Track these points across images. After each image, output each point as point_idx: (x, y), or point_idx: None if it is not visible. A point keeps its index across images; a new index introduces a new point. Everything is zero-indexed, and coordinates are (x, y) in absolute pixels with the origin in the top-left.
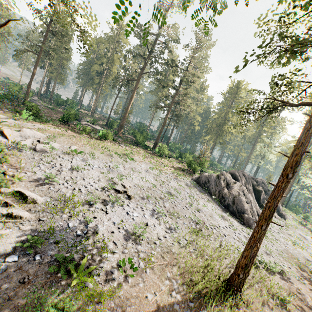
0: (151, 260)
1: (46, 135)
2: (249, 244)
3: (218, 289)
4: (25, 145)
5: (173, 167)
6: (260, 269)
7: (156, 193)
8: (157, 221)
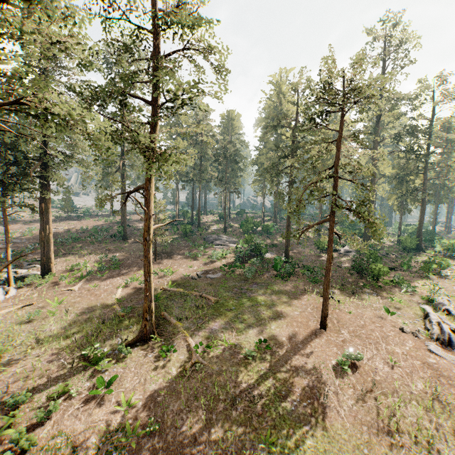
0: None
1: None
2: None
3: None
4: None
5: None
6: None
7: None
8: None
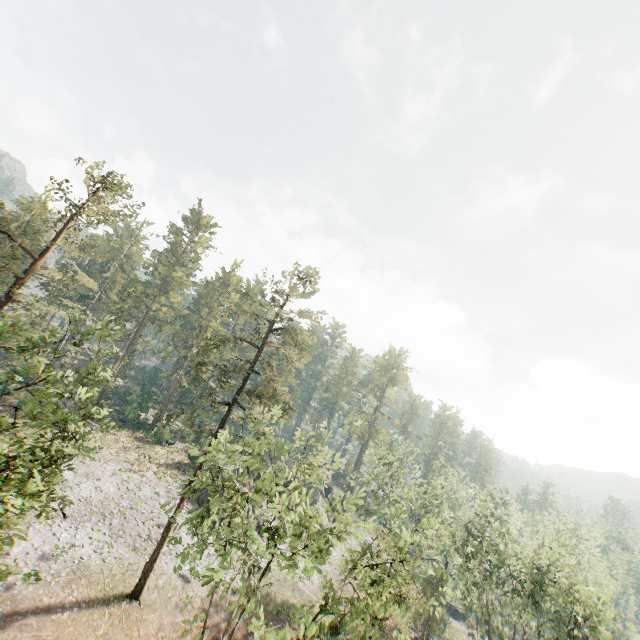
0: (61, 575)
1: None
2: (154, 550)
3: (120, 596)
4: None
5: (165, 464)
6: (190, 583)
7: (108, 508)
8: (90, 540)
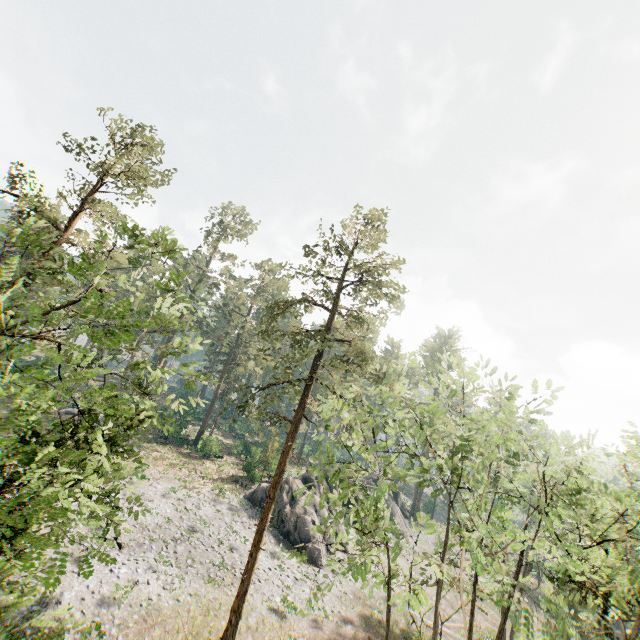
0: (128, 624)
1: None
2: (242, 578)
3: None
4: None
5: (219, 478)
6: (286, 618)
7: (169, 533)
8: (156, 575)
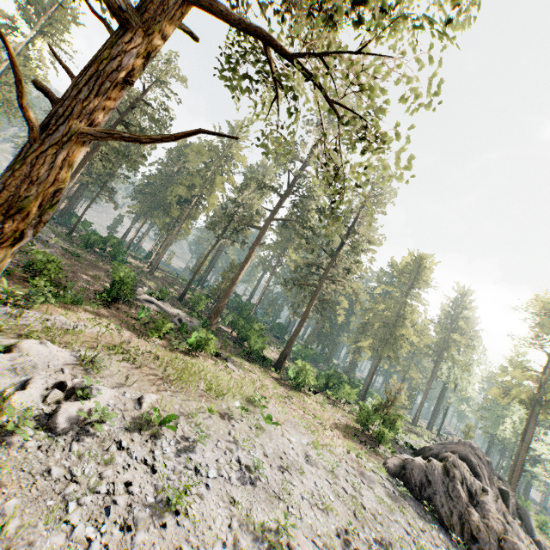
0: None
1: (79, 355)
2: None
3: None
4: (27, 414)
5: (337, 429)
6: None
7: None
8: None
